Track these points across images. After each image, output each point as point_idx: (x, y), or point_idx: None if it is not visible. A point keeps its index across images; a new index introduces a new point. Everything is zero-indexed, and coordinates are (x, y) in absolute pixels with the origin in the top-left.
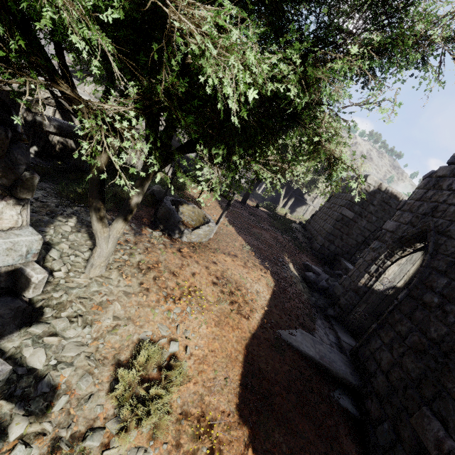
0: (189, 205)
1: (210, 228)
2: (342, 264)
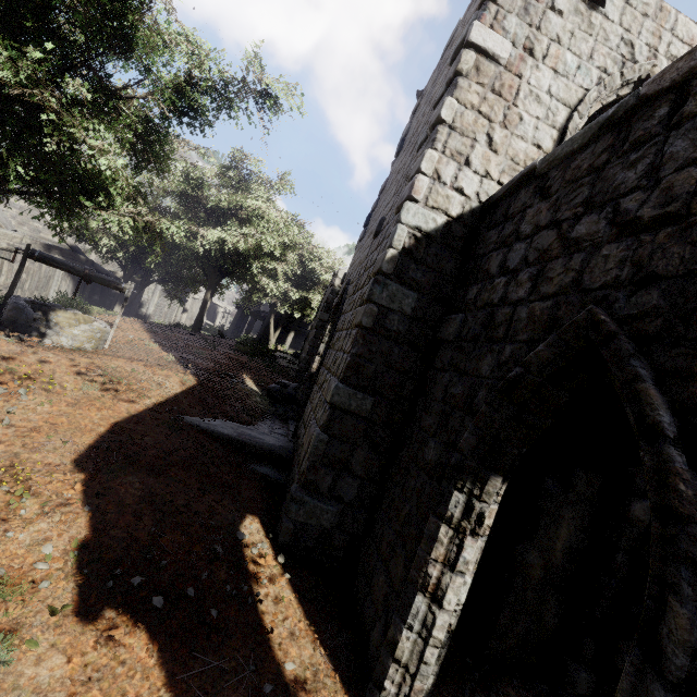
0: (68, 310)
1: (94, 327)
2: None
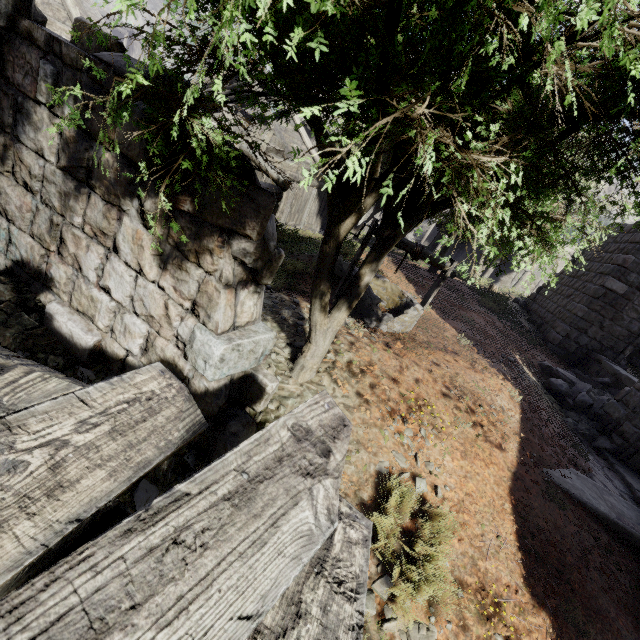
0: (379, 278)
1: (419, 313)
2: (605, 366)
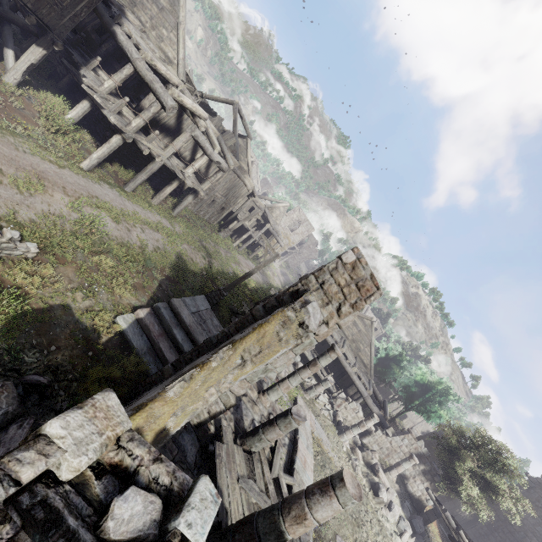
0: None
1: None
2: None
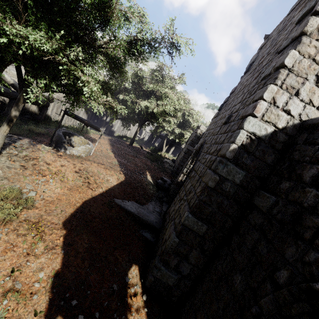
0: (78, 136)
1: (86, 147)
2: None
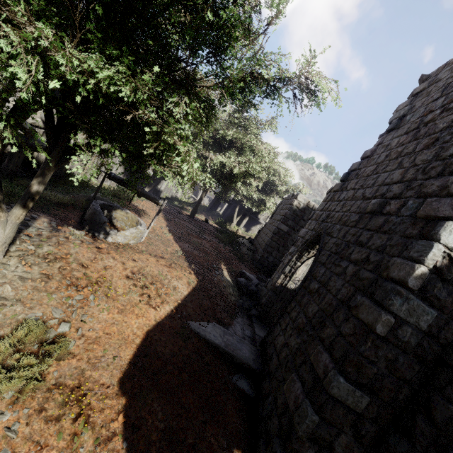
0: (123, 210)
1: (138, 230)
2: None
